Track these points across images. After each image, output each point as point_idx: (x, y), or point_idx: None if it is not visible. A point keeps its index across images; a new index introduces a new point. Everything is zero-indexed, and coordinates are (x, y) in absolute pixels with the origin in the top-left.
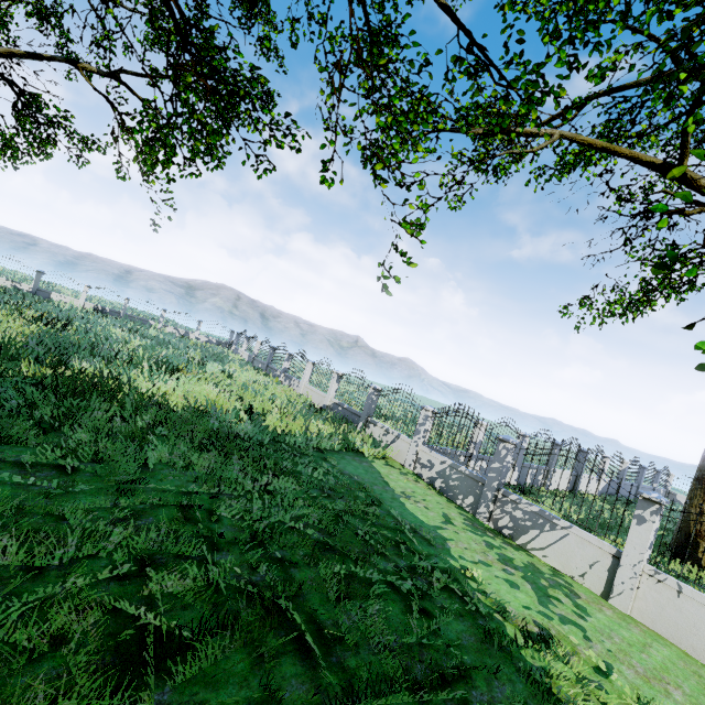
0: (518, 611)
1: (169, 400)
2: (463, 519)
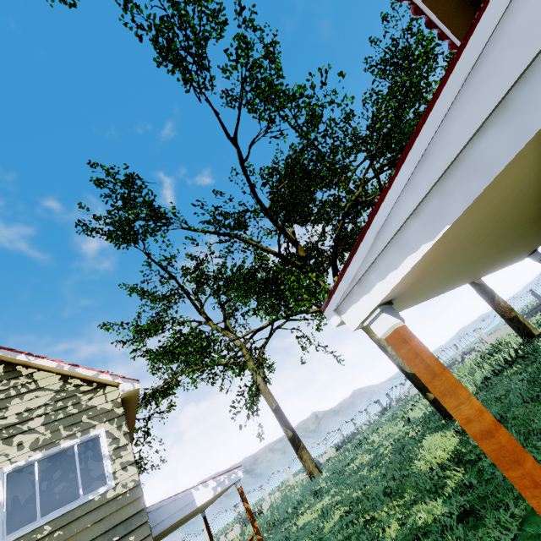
0: None
1: None
2: None
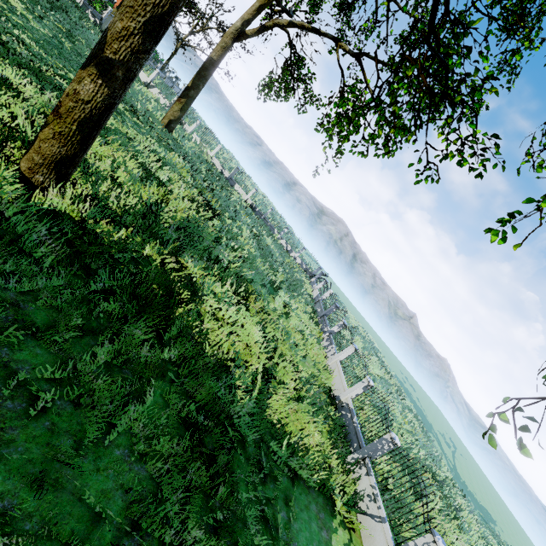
0: None
1: (210, 336)
2: None
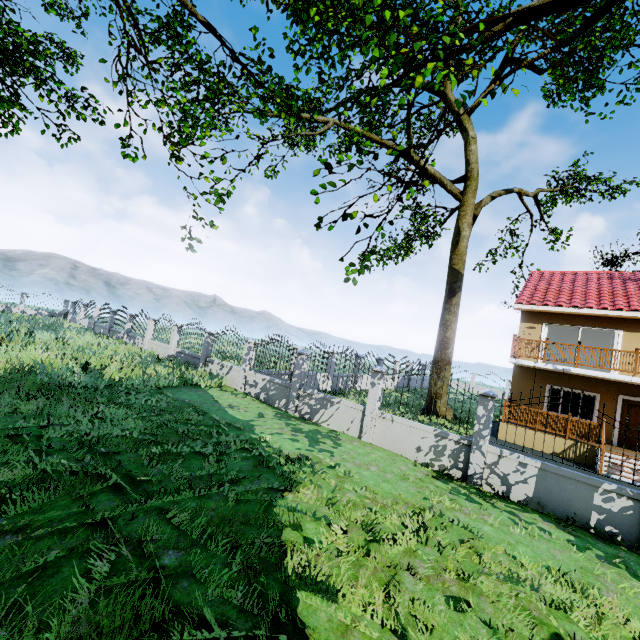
0: (291, 451)
1: None
2: (274, 414)
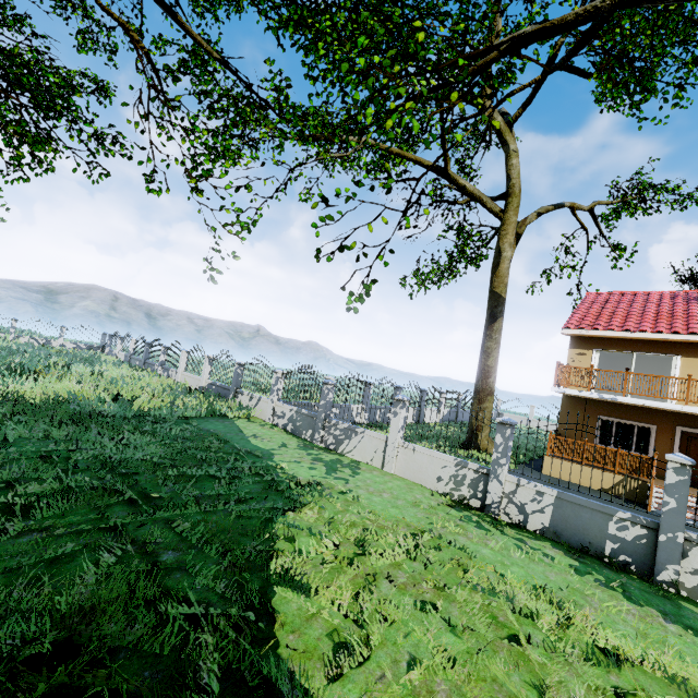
0: (305, 478)
1: (25, 396)
2: (298, 444)
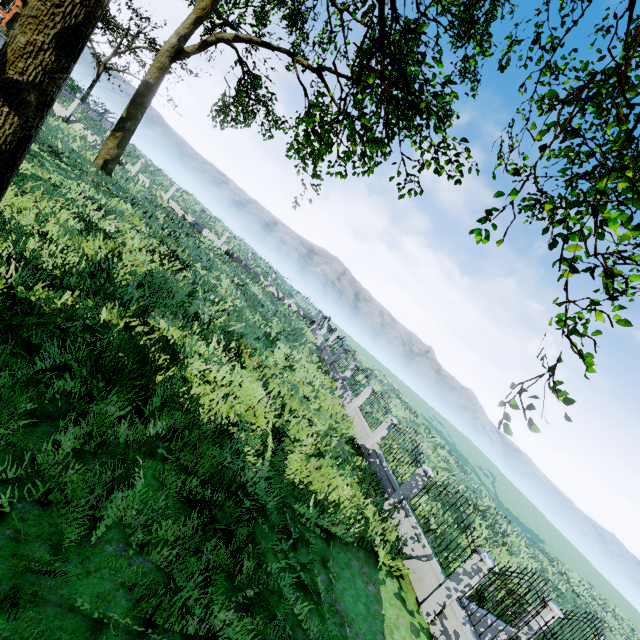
0: None
1: (202, 401)
2: None
